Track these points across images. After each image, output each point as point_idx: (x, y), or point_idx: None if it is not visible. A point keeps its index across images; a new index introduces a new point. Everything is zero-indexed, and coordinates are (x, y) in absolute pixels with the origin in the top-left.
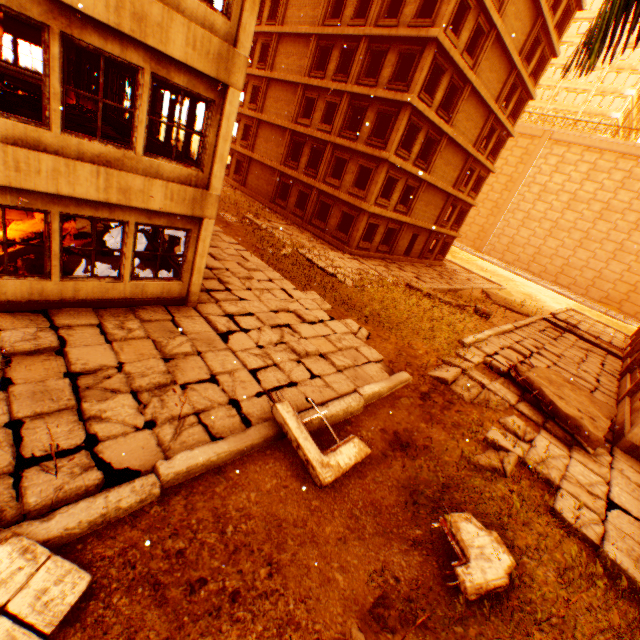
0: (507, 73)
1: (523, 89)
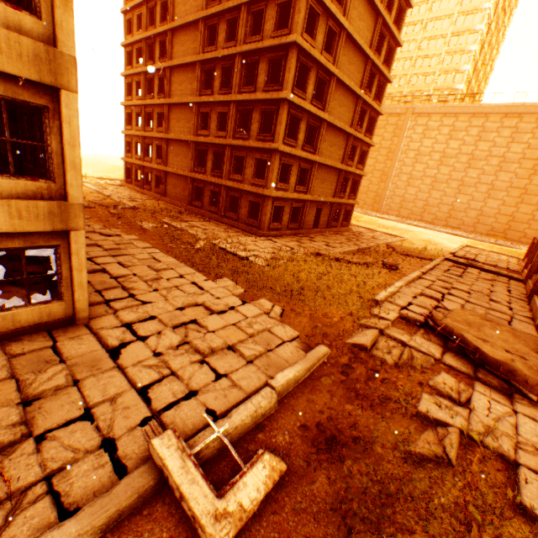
0: (364, 64)
1: (380, 75)
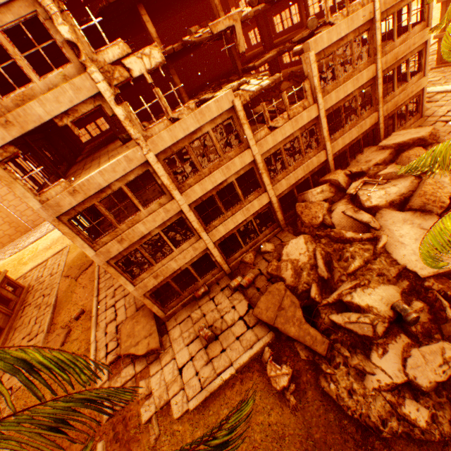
0: None
1: None
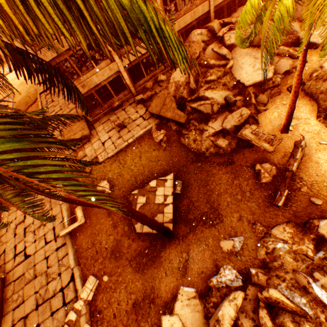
0: None
1: None
